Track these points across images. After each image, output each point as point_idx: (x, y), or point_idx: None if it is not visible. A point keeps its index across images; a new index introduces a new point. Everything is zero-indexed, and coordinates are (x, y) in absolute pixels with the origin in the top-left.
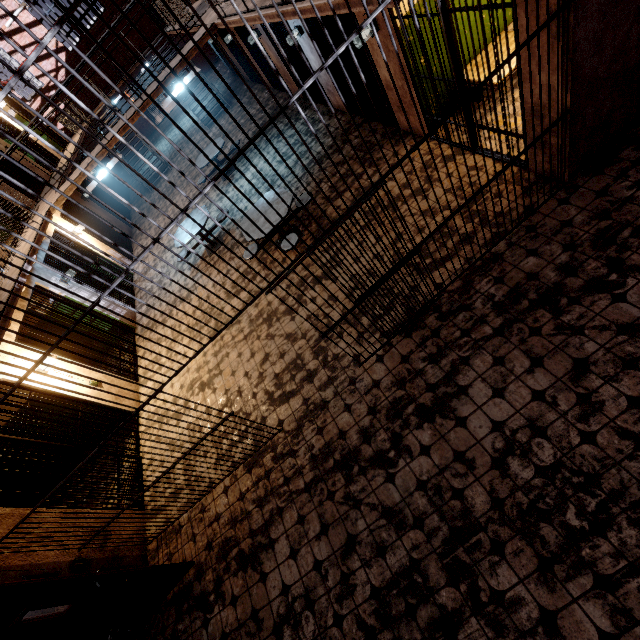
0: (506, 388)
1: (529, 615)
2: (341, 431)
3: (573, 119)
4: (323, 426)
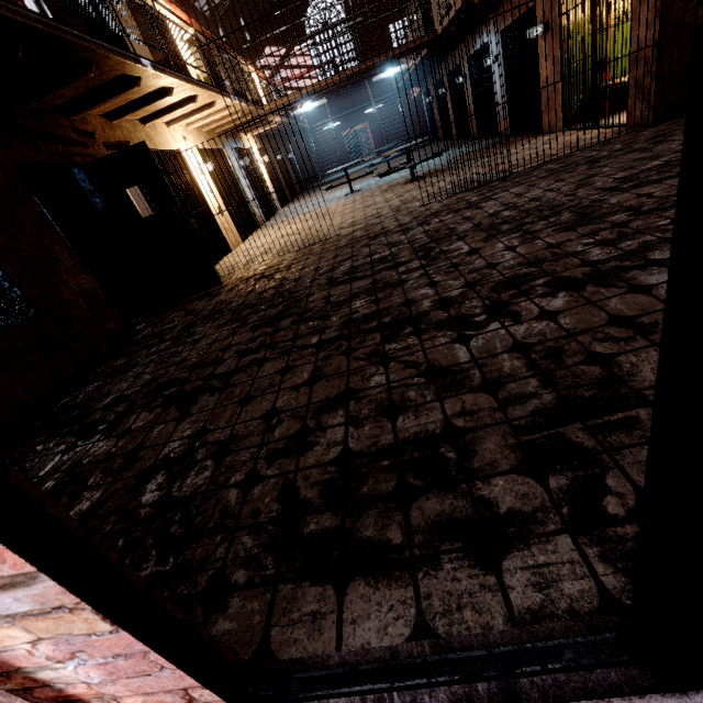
0: (526, 192)
1: (461, 252)
2: (384, 228)
3: (660, 55)
4: (371, 229)
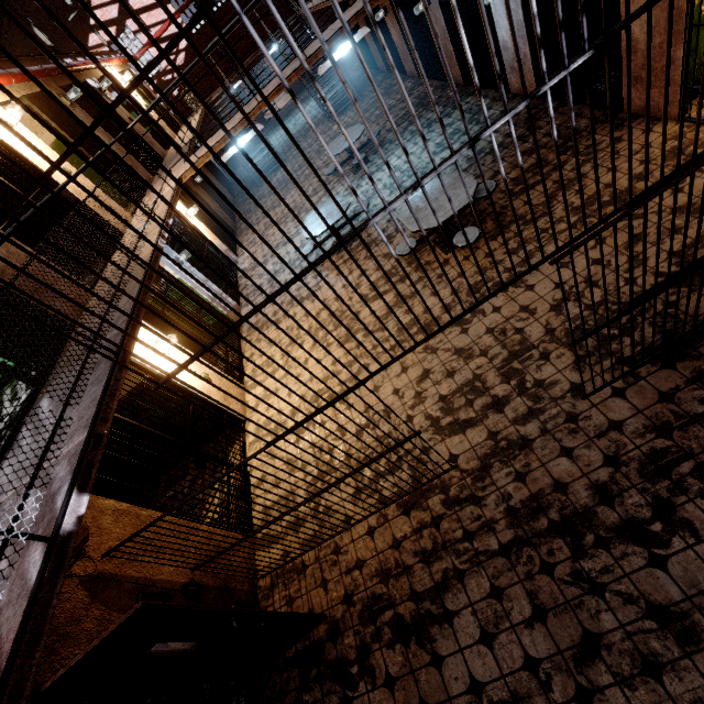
0: None
1: None
2: (558, 482)
3: None
4: (525, 471)
